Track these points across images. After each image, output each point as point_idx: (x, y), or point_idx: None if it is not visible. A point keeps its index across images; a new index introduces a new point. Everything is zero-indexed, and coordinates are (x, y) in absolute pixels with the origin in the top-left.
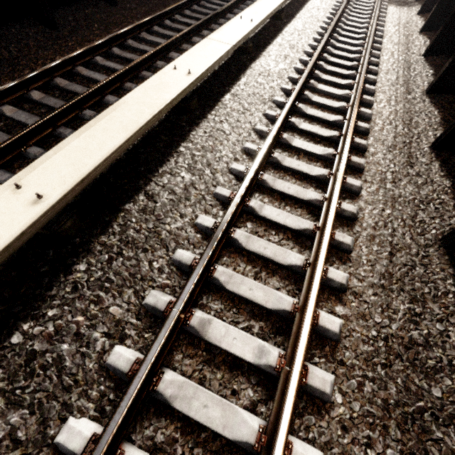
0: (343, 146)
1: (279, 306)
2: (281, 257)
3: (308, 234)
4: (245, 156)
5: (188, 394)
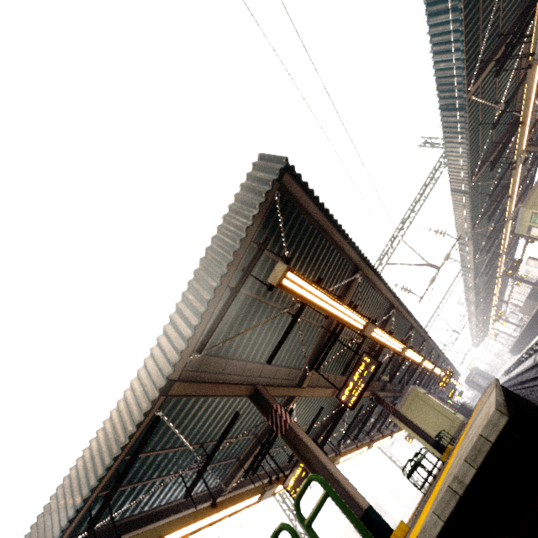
0: None
1: None
2: None
3: None
4: None
5: None
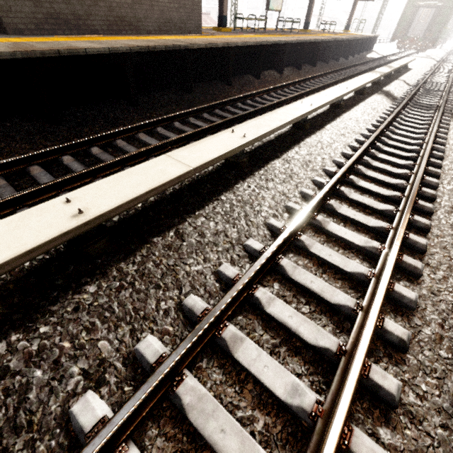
0: (339, 388)
1: None
2: None
3: None
4: (130, 370)
5: None
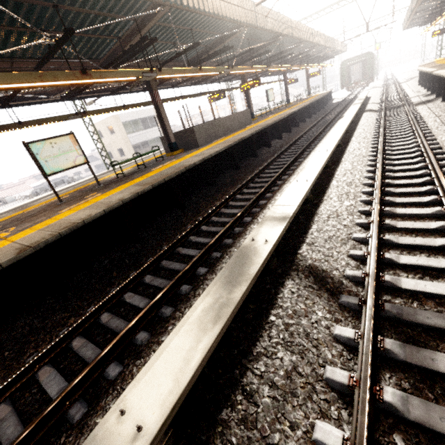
0: (426, 155)
1: (429, 199)
2: (418, 190)
3: (429, 182)
4: (369, 173)
5: (401, 224)
